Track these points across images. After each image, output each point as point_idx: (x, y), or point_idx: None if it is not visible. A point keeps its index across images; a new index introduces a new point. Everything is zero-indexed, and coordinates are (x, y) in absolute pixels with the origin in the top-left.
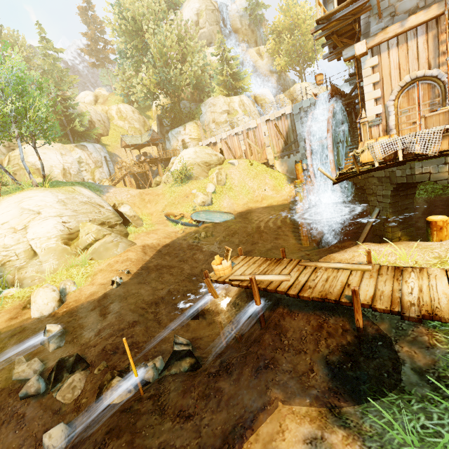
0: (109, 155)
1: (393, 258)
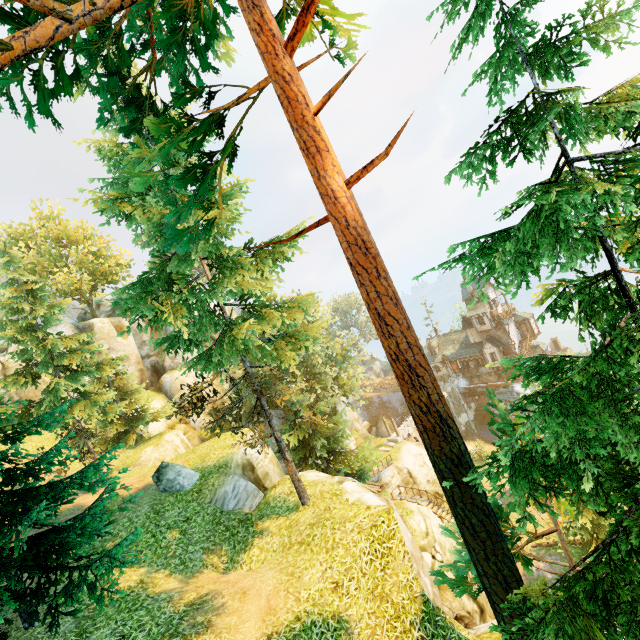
0: None
1: None
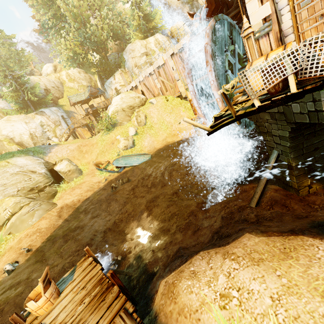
0: (66, 113)
1: None
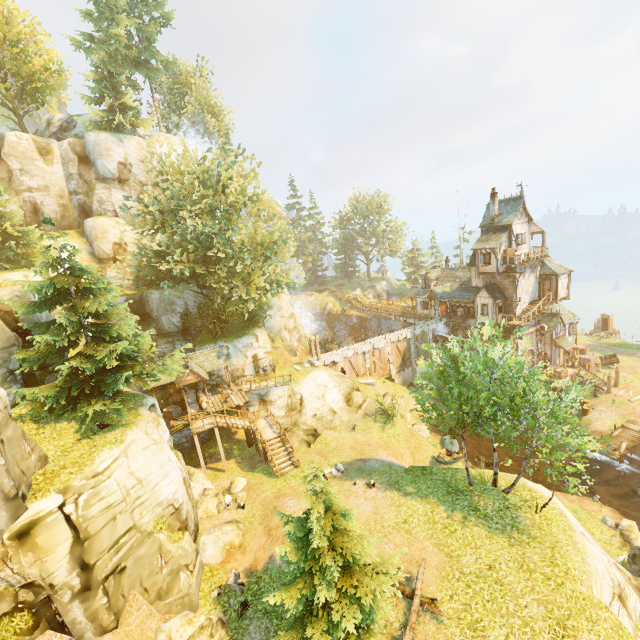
0: None
1: (607, 424)
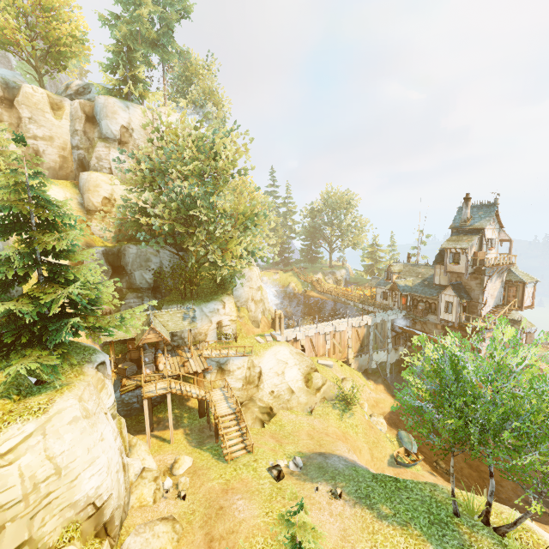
0: None
1: None
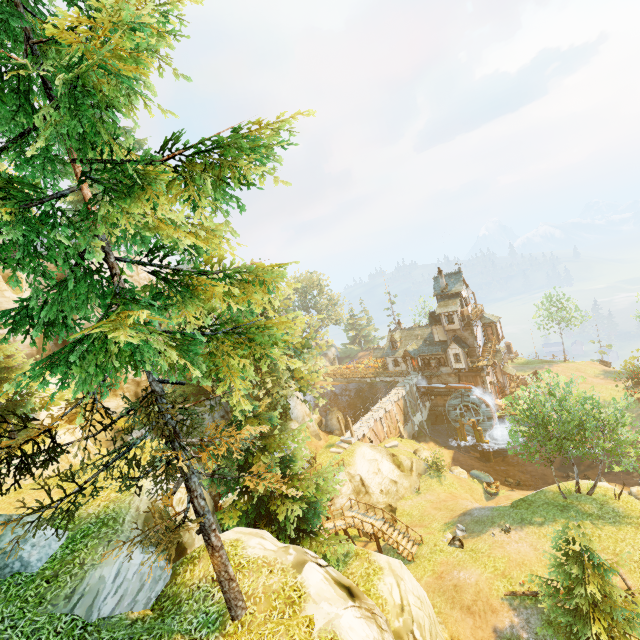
0: None
1: None
